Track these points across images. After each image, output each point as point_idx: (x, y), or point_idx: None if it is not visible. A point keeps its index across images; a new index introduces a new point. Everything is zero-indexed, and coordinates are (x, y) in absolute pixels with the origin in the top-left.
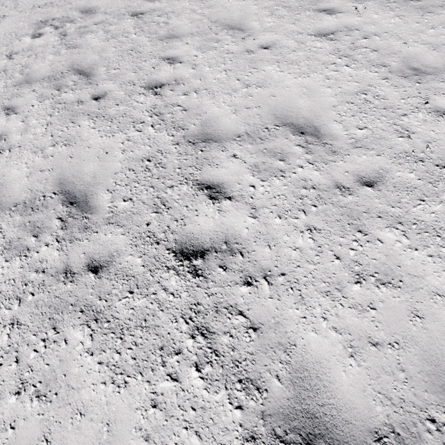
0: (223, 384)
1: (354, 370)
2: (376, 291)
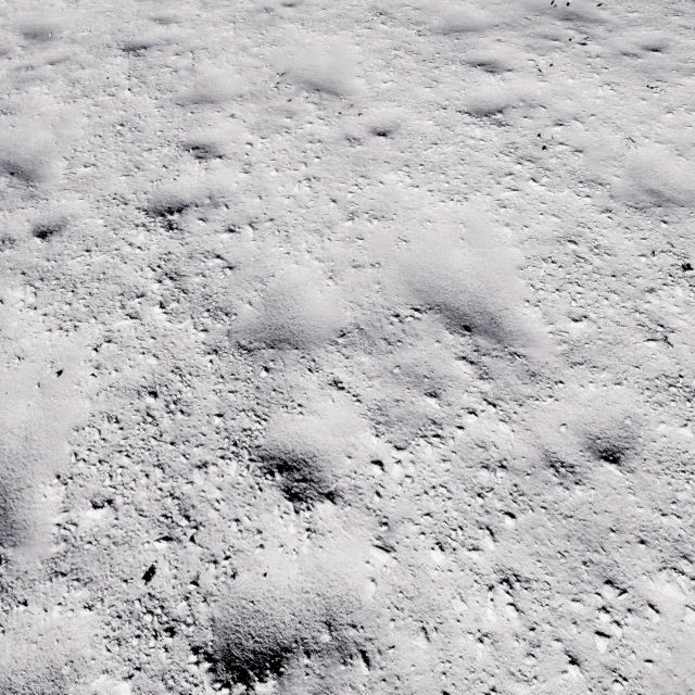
0: None
1: None
2: None
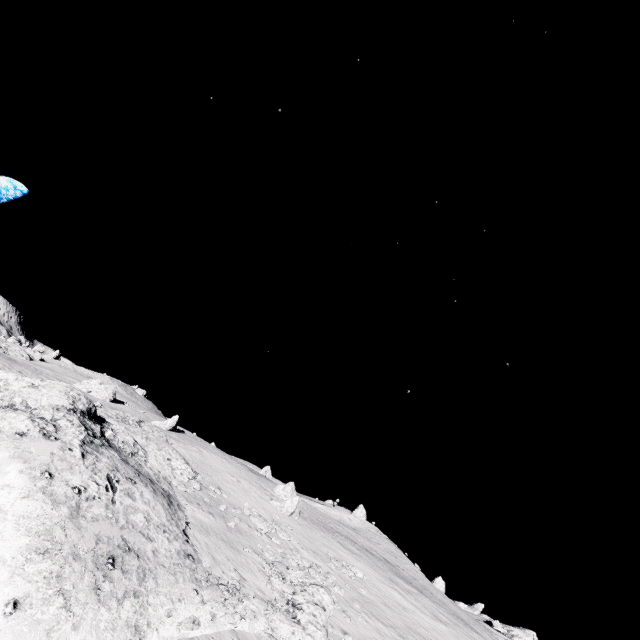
0: None
1: None
2: None
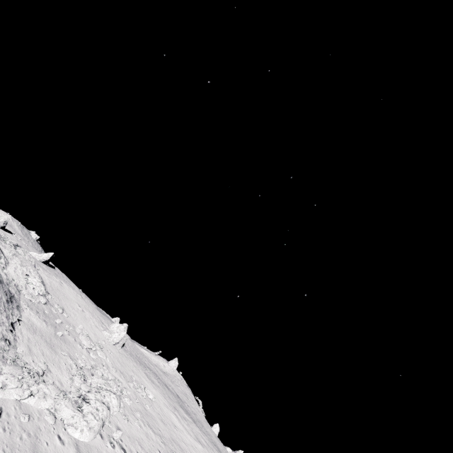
0: None
1: None
2: None
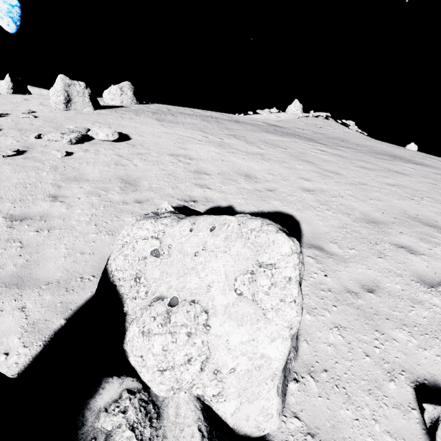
0: None
1: None
2: None
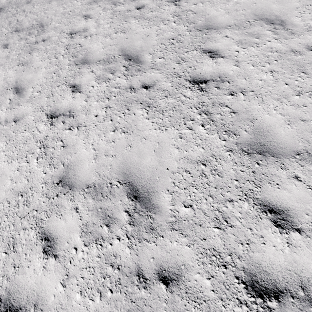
0: (216, 132)
1: (289, 130)
2: (308, 99)
